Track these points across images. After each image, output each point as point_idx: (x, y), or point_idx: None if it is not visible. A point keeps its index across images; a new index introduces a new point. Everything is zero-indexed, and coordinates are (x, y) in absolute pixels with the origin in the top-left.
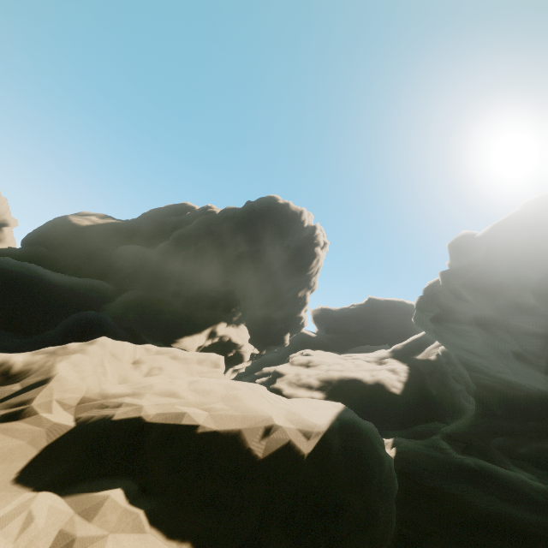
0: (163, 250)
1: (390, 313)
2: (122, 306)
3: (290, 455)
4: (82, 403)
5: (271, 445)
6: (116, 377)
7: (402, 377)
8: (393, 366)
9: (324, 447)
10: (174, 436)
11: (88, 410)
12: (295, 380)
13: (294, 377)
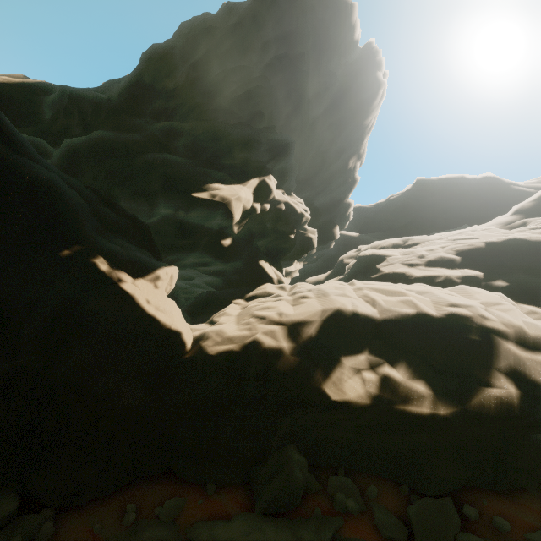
0: (130, 82)
1: (447, 195)
2: (64, 150)
3: None
4: None
5: None
6: None
7: None
8: None
9: None
10: None
11: None
12: (414, 260)
13: (405, 258)
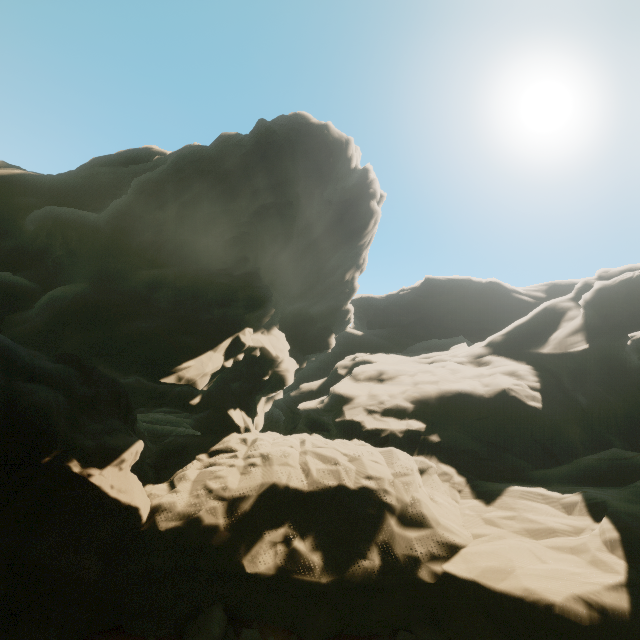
0: (119, 211)
1: (454, 296)
2: (47, 314)
3: None
4: None
5: None
6: None
7: (532, 383)
8: (509, 367)
9: None
10: None
11: None
12: (374, 406)
13: (369, 400)
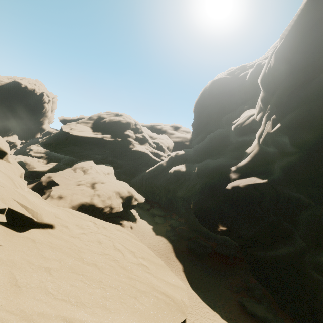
0: None
1: None
2: None
3: None
4: None
5: None
6: None
7: None
8: None
9: None
10: None
11: None
12: (37, 151)
13: (36, 150)
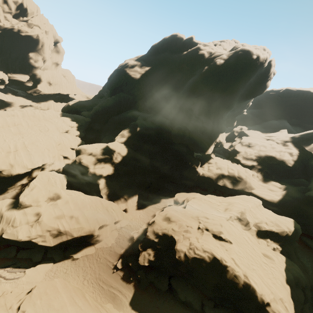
0: (186, 97)
1: (296, 98)
2: (181, 135)
3: (288, 235)
4: (254, 224)
5: (285, 233)
6: (252, 216)
7: (294, 158)
8: (291, 151)
9: (293, 233)
10: (271, 231)
11: (256, 226)
12: (245, 156)
13: (244, 154)
